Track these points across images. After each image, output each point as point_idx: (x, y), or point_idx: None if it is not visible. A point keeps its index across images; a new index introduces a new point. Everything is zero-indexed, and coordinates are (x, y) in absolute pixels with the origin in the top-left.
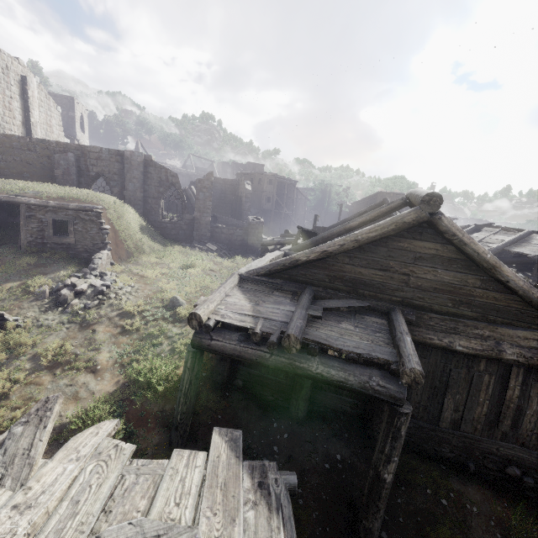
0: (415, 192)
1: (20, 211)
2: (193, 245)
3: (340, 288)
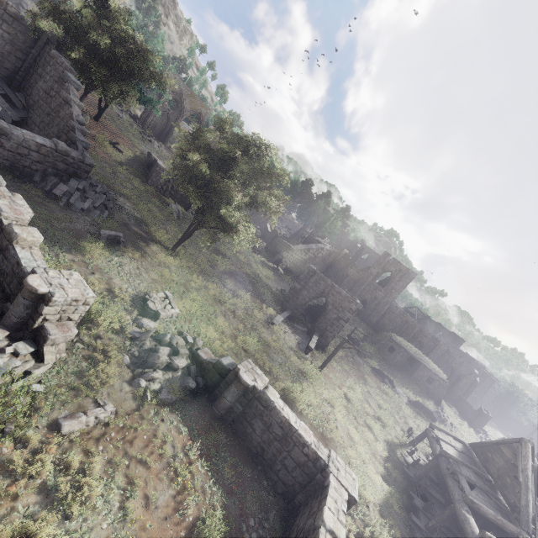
0: None
1: (420, 366)
2: (447, 403)
3: None
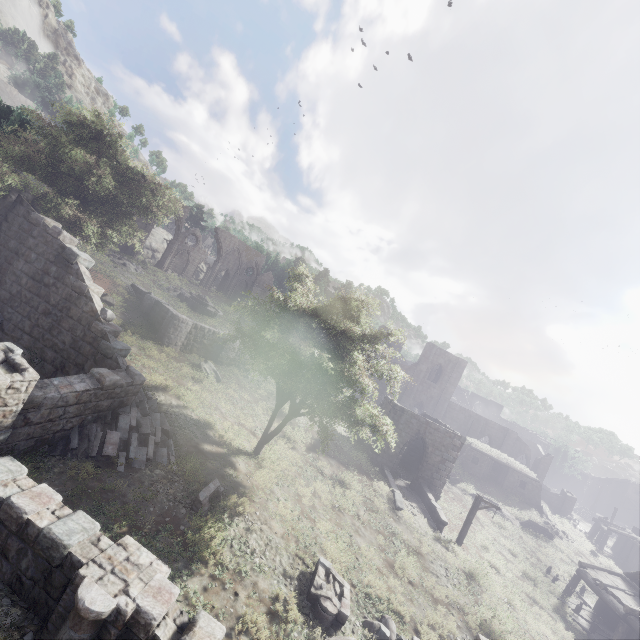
0: None
1: (509, 471)
2: None
3: None
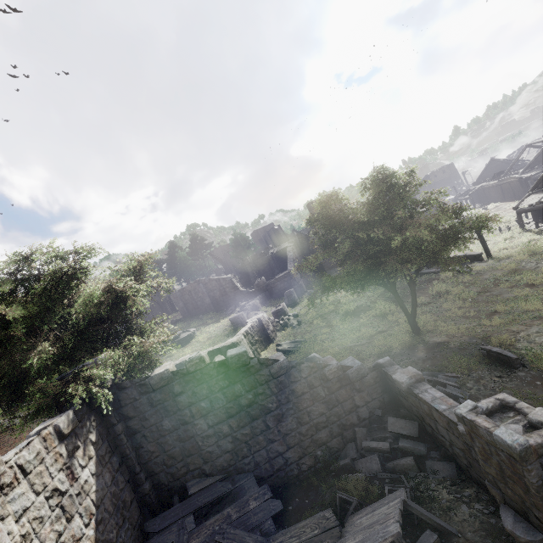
0: (539, 141)
1: None
2: None
3: (541, 163)
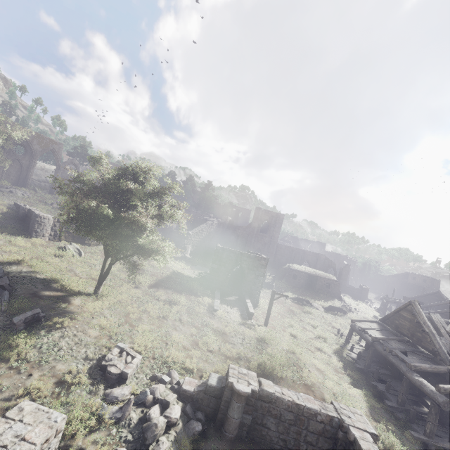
0: None
1: (318, 279)
2: (342, 294)
3: None
